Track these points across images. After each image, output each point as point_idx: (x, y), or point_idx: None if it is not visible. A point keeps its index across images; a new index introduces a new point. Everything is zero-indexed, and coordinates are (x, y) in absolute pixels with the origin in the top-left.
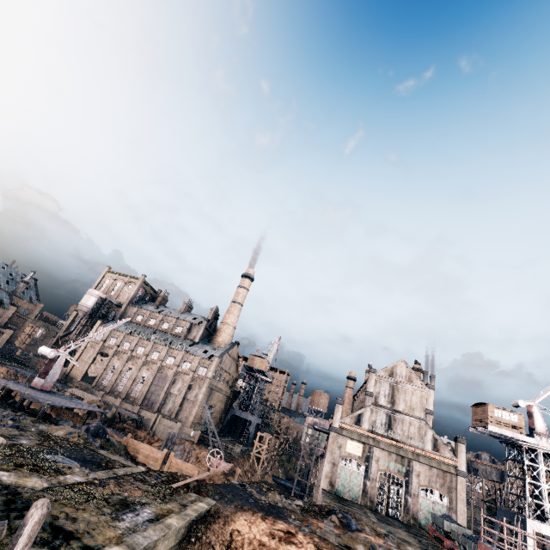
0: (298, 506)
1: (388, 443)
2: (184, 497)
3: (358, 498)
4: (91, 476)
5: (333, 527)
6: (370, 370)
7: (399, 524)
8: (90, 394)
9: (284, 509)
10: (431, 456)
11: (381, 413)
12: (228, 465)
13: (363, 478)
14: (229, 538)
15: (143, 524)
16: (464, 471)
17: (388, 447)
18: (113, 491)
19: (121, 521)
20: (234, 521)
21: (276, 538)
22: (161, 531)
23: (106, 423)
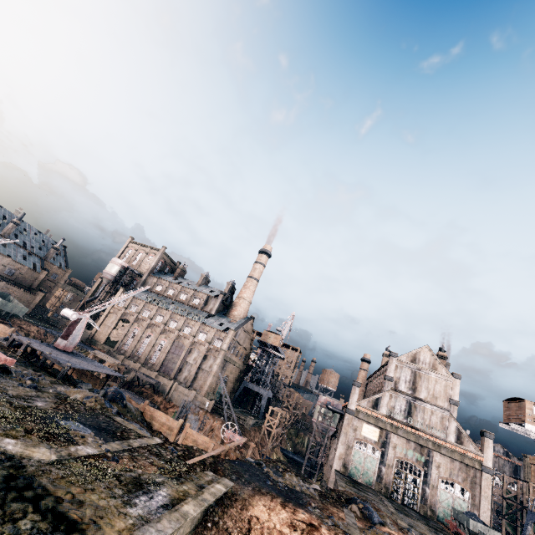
0: (316, 491)
1: (407, 431)
2: (200, 476)
3: (372, 482)
4: (104, 448)
5: (354, 518)
6: (391, 354)
7: (416, 515)
8: (112, 358)
9: (303, 494)
10: (454, 449)
11: (401, 399)
12: (242, 439)
13: (378, 463)
14: (248, 525)
15: (157, 511)
16: (490, 467)
17: (407, 434)
18: (127, 466)
19: (133, 506)
20: (252, 505)
21: (298, 530)
22: (177, 522)
23: (126, 385)
